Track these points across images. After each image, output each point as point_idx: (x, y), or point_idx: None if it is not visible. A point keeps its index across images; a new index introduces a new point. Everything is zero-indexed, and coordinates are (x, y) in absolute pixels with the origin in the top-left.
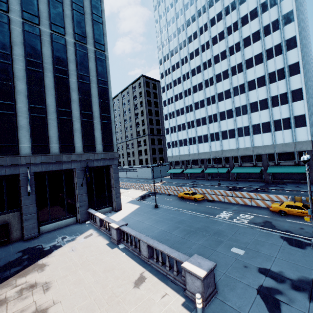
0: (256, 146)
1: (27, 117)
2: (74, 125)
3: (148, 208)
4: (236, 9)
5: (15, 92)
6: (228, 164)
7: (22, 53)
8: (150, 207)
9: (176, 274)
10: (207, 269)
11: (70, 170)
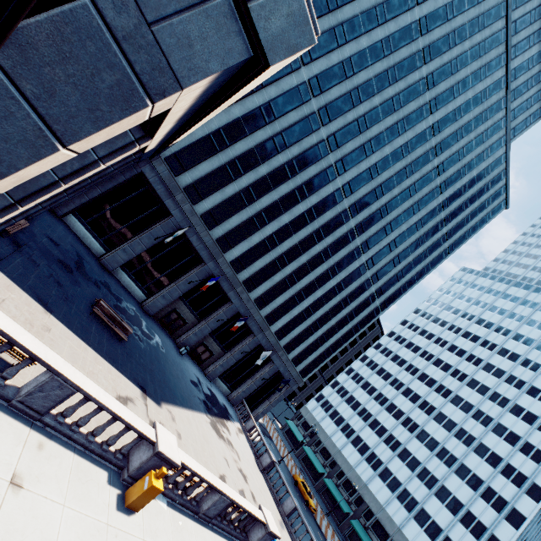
0: (402, 533)
1: (300, 310)
2: (310, 338)
3: None
4: (520, 391)
5: (313, 293)
6: (355, 506)
7: (343, 277)
8: None
9: None
10: None
11: (270, 359)
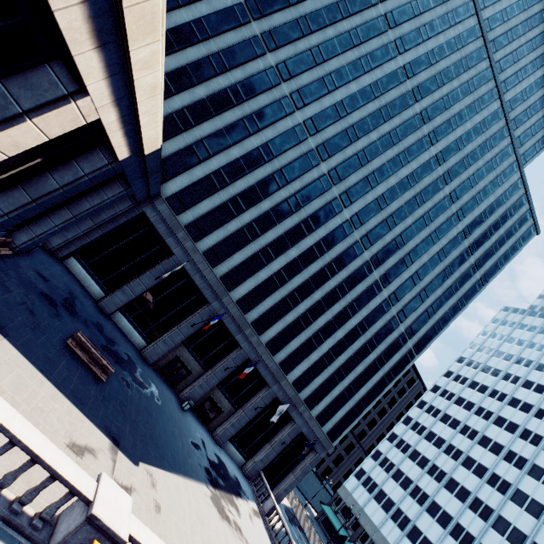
0: None
1: (319, 355)
2: (335, 389)
3: None
4: None
5: (333, 335)
6: None
7: (364, 315)
8: None
9: None
10: None
11: (290, 417)
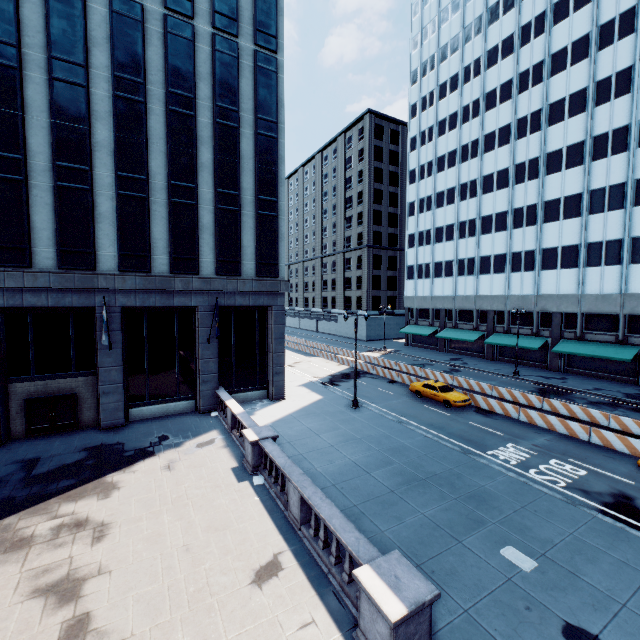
0: (632, 294)
1: (113, 197)
2: (201, 217)
3: (338, 405)
4: None
5: (93, 146)
6: (547, 330)
7: (108, 63)
8: (343, 404)
9: (347, 579)
10: (411, 601)
11: (190, 309)
